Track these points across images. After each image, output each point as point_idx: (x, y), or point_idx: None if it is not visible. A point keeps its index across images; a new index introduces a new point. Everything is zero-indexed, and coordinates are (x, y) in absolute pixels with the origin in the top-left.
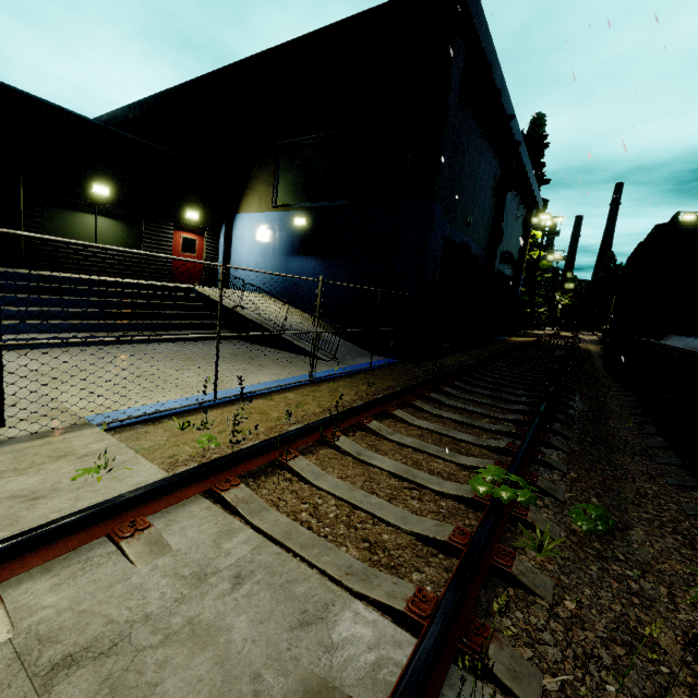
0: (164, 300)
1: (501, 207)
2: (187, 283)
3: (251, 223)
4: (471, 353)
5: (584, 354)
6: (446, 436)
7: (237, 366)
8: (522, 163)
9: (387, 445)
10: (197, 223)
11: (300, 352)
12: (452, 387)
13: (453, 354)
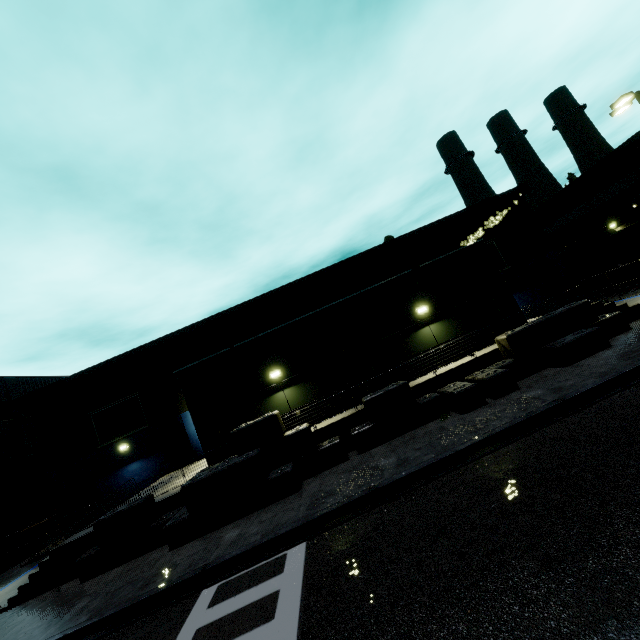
0: None
1: None
2: None
3: None
4: None
5: None
6: None
7: None
8: None
9: None
10: None
11: None
12: None
13: None
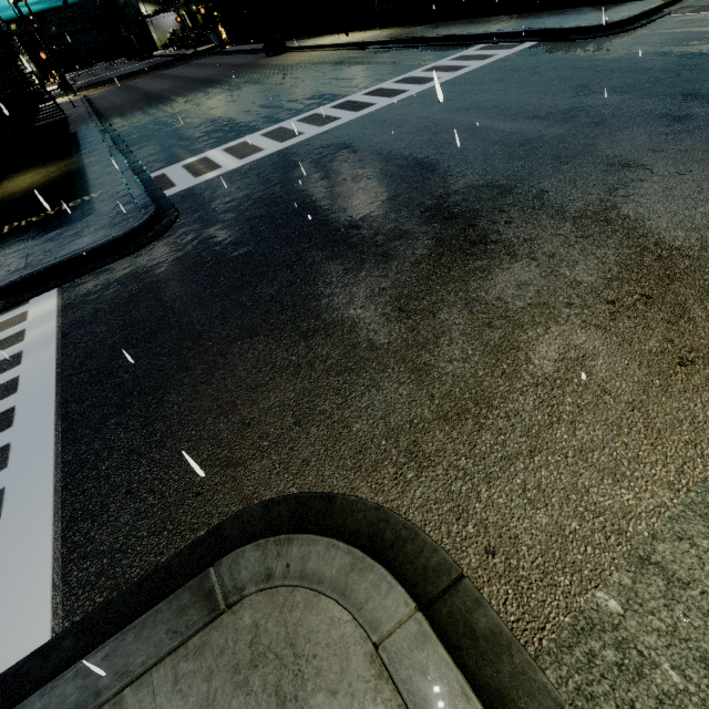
0: None
1: None
2: None
3: None
4: None
5: None
6: None
7: None
8: None
9: None
10: None
11: None
12: None
13: None
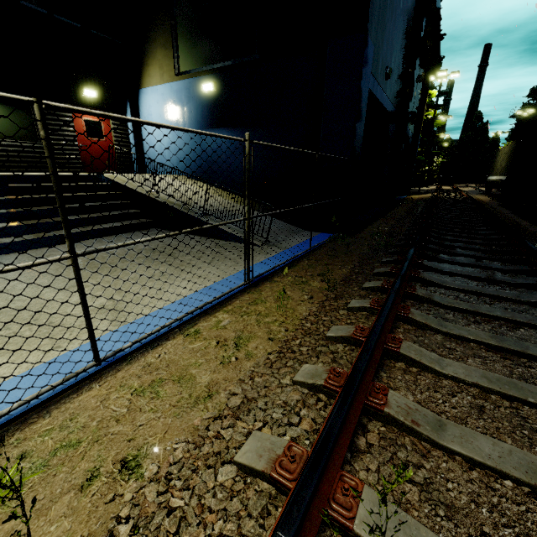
0: (68, 192)
1: (413, 59)
2: (101, 171)
3: (156, 97)
4: (392, 216)
5: (485, 206)
6: (520, 402)
7: (151, 271)
8: (435, 4)
9: (453, 475)
10: (98, 102)
11: (230, 251)
12: (420, 269)
13: (377, 220)
